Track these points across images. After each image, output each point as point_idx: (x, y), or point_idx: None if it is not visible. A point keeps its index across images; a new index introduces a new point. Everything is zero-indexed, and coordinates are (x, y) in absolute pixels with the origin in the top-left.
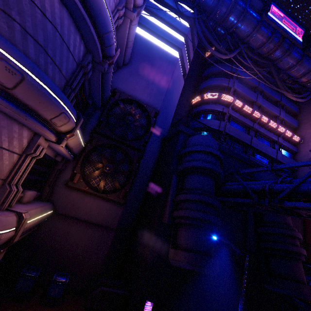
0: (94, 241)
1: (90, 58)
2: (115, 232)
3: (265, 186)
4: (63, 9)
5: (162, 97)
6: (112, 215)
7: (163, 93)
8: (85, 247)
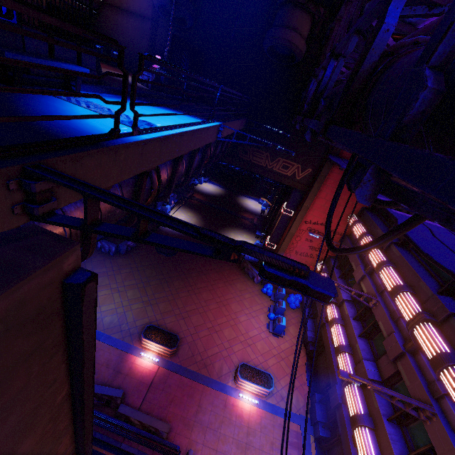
0: (137, 31)
1: None
2: (153, 22)
3: None
4: None
5: None
6: (146, 3)
7: None
8: (132, 36)
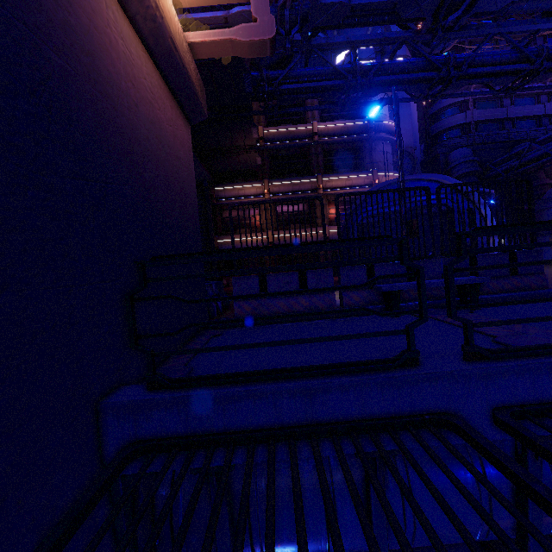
0: None
1: (393, 152)
2: None
3: (508, 166)
4: (390, 145)
5: (411, 133)
6: None
7: (409, 129)
8: None
